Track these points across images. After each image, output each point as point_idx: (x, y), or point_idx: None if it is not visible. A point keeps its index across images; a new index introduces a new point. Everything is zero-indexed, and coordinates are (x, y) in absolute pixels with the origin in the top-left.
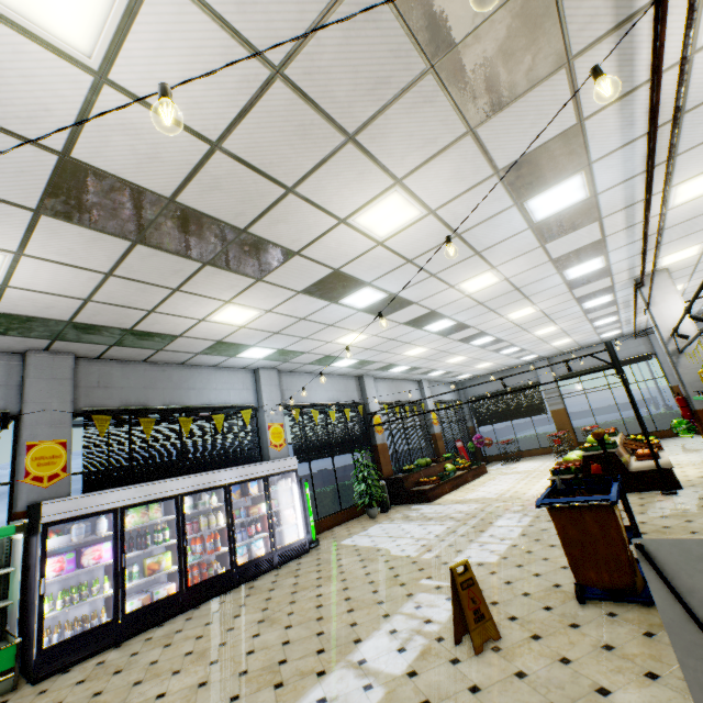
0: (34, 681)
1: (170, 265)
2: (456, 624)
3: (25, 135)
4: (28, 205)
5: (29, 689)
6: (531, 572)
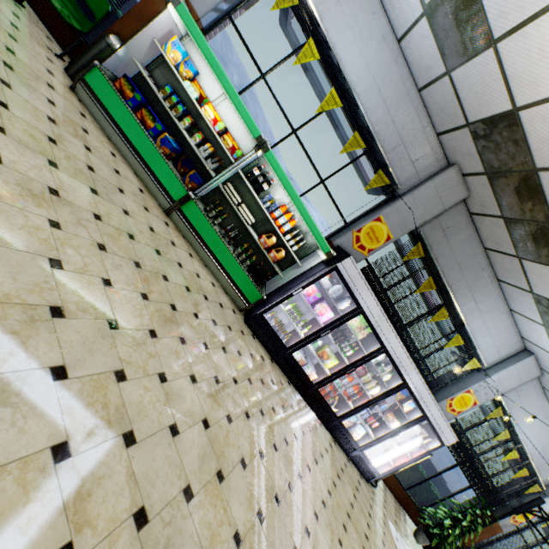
0: (246, 320)
1: None
2: None
3: None
4: None
5: (242, 320)
6: None
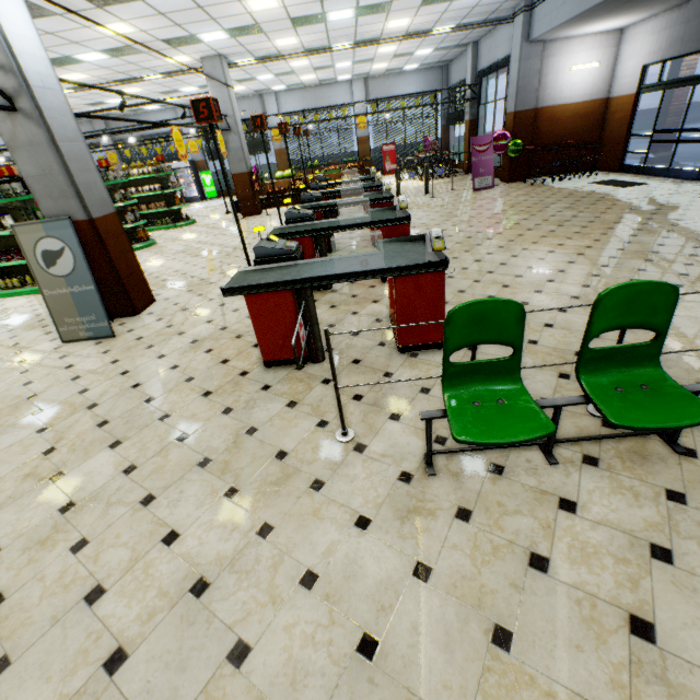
0: None
1: None
2: None
3: None
4: None
5: None
6: None
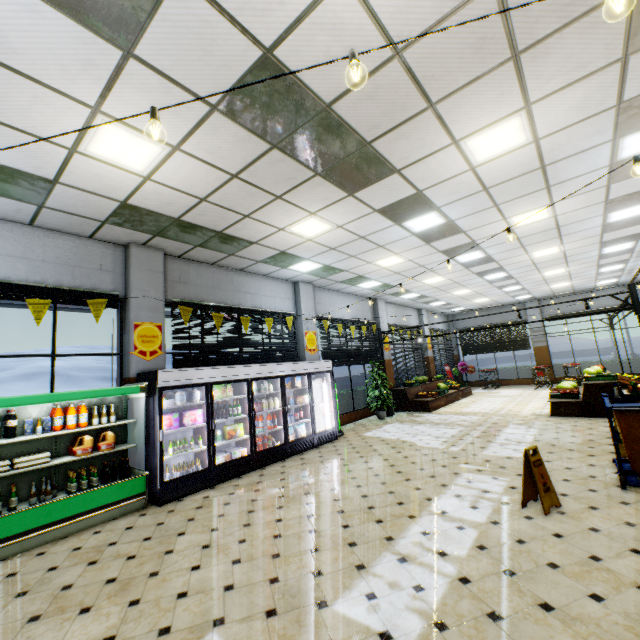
0: (159, 504)
1: (288, 172)
2: (524, 492)
3: (248, 28)
4: (209, 101)
5: (157, 508)
6: (561, 466)
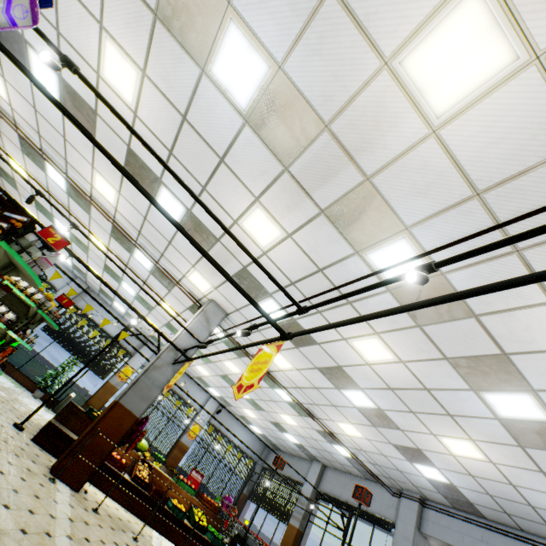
0: None
1: None
2: None
3: None
4: None
5: None
6: None
